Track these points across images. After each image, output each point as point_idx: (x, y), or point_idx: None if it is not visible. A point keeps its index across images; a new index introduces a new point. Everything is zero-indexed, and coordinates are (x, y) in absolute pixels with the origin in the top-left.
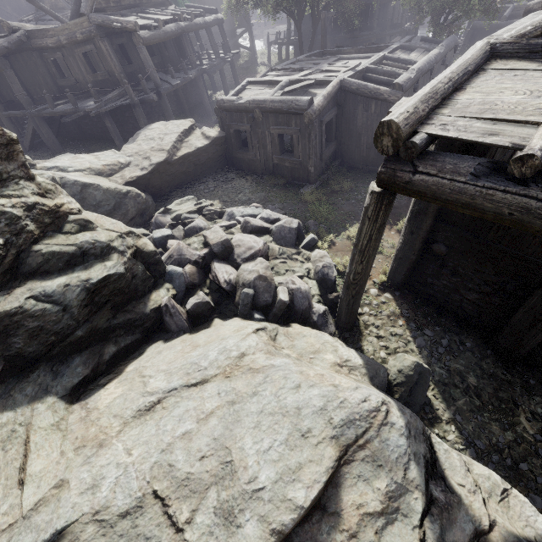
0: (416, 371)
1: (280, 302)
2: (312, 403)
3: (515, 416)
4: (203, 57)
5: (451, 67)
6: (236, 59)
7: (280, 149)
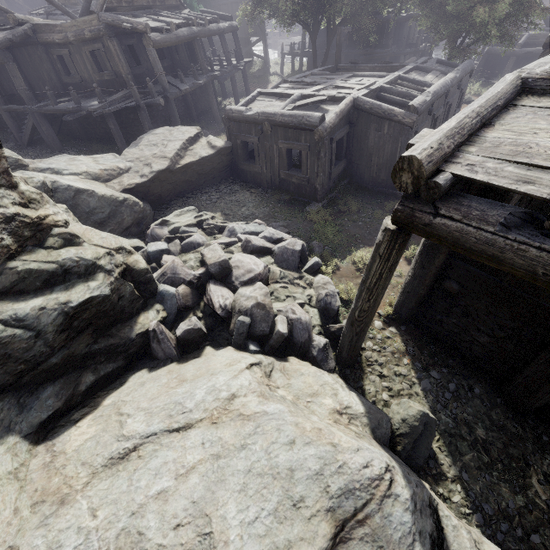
0: (421, 421)
1: (278, 334)
2: (306, 465)
3: (526, 477)
4: (215, 63)
5: (479, 100)
6: (249, 67)
7: (288, 164)
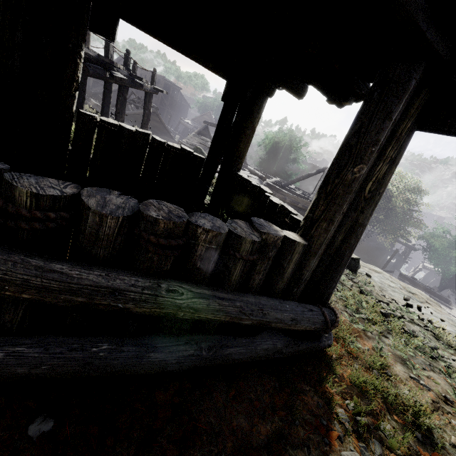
0: None
1: None
2: None
3: None
4: None
5: None
6: None
7: None
